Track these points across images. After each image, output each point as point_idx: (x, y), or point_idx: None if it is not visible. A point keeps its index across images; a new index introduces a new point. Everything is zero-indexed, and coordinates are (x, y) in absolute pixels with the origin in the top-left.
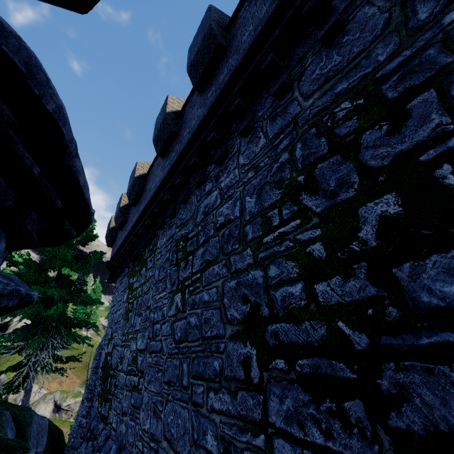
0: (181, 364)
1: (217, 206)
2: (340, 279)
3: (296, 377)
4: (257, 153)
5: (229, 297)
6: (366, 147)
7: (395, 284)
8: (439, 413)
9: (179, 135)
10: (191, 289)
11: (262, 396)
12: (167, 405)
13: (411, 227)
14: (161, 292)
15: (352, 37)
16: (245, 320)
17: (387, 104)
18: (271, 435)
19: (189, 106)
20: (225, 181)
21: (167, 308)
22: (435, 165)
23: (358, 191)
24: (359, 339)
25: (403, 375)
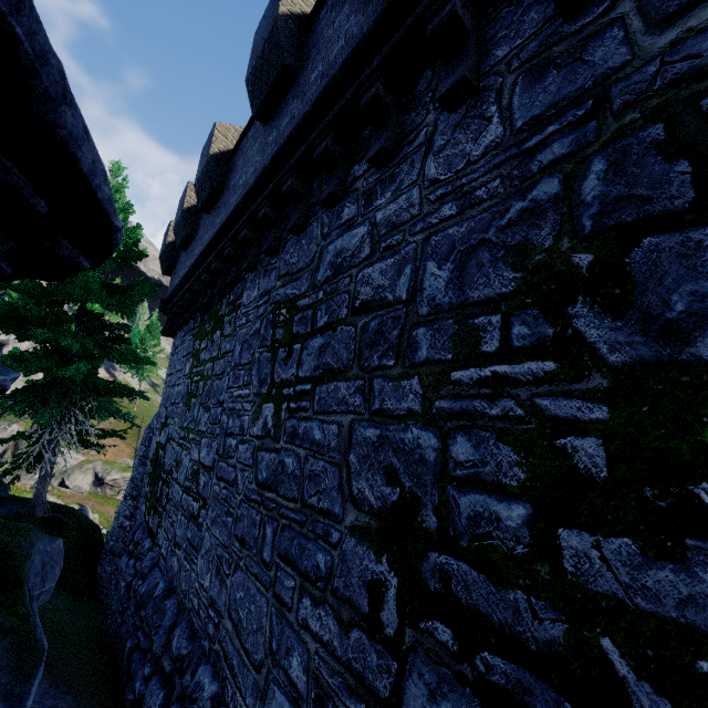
0: (264, 525)
1: (361, 261)
2: (636, 549)
3: (474, 677)
4: (475, 160)
5: (360, 456)
6: None
7: None
8: None
9: (300, 78)
10: (293, 406)
11: (397, 664)
12: (237, 573)
13: None
14: (242, 387)
15: None
16: (386, 515)
17: None
18: None
19: (329, 6)
20: (386, 209)
21: (250, 421)
22: None
23: None
24: (650, 703)
25: None
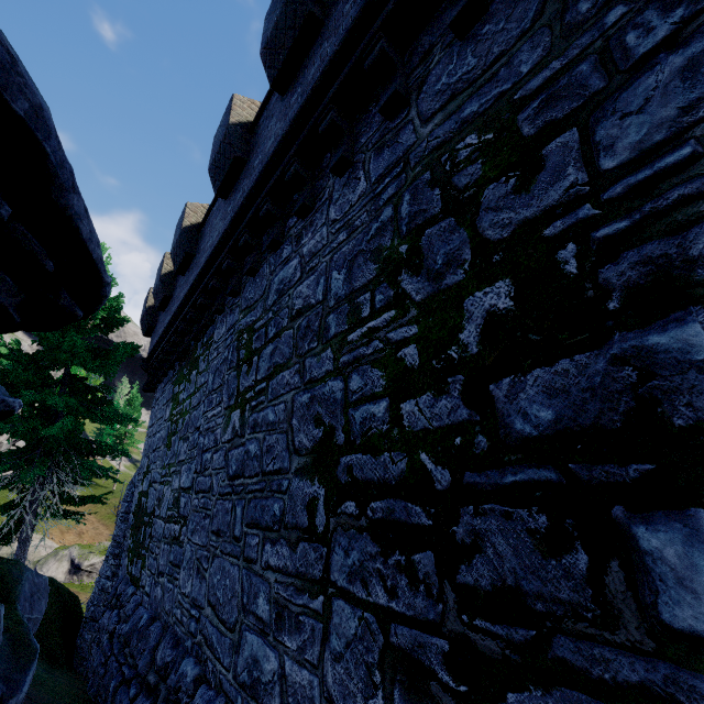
0: (235, 508)
1: (295, 283)
2: (431, 396)
3: (367, 523)
4: (354, 204)
5: (299, 417)
6: (486, 208)
7: (490, 406)
8: (509, 566)
9: (248, 164)
10: (254, 404)
11: (326, 548)
12: (214, 561)
13: (519, 329)
14: (215, 407)
15: (495, 28)
16: (316, 449)
17: (520, 145)
18: (331, 596)
19: (265, 116)
20: (308, 244)
21: (222, 431)
22: (559, 244)
23: (468, 274)
24: (441, 476)
25: (480, 521)
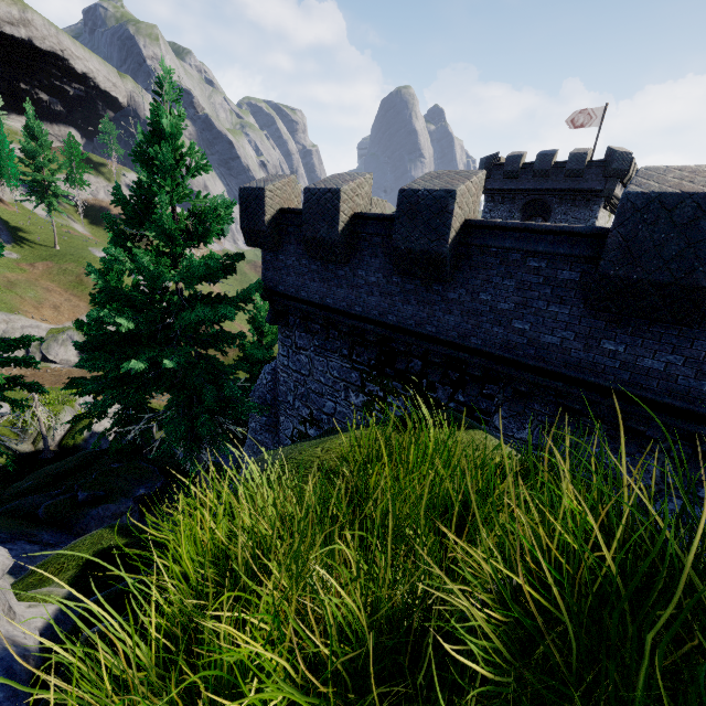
0: None
1: None
2: None
3: None
4: None
5: None
6: None
7: None
8: None
9: (696, 337)
10: None
11: None
12: None
13: None
14: None
15: None
16: None
17: None
18: None
19: None
20: None
21: None
22: None
23: None
24: None
25: None
